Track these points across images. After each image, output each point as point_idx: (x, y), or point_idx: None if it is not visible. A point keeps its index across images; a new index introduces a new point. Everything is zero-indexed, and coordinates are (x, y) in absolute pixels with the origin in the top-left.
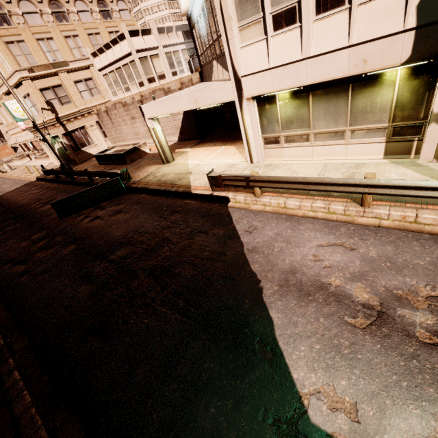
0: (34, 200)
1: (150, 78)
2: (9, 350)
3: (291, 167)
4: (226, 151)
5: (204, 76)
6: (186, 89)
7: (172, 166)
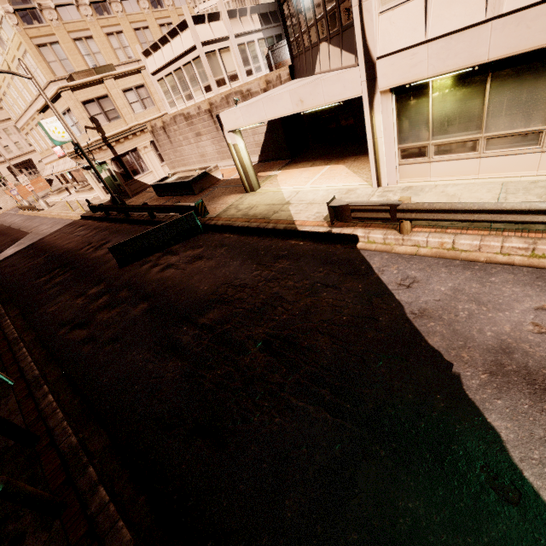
0: (83, 244)
1: (219, 80)
2: (85, 451)
3: (445, 190)
4: (334, 172)
5: (297, 70)
6: (276, 88)
7: (260, 195)
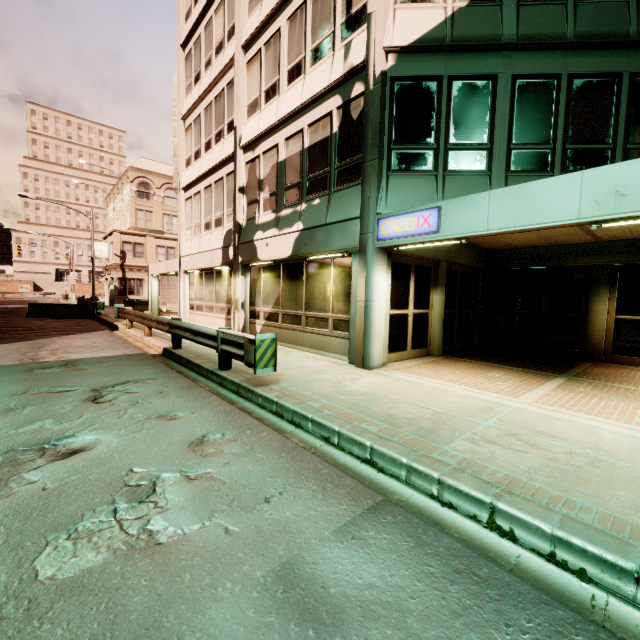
0: None
1: None
2: None
3: None
4: None
5: None
6: None
7: None
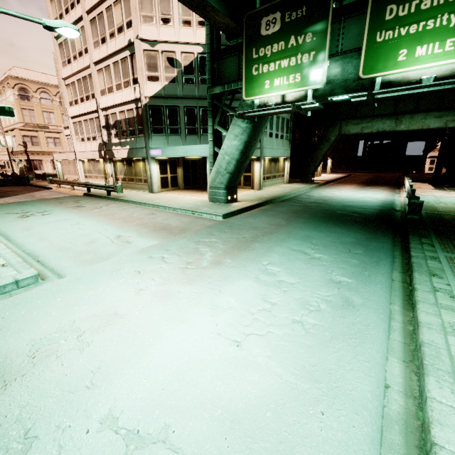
0: None
1: None
2: None
3: None
4: None
5: None
6: None
7: None
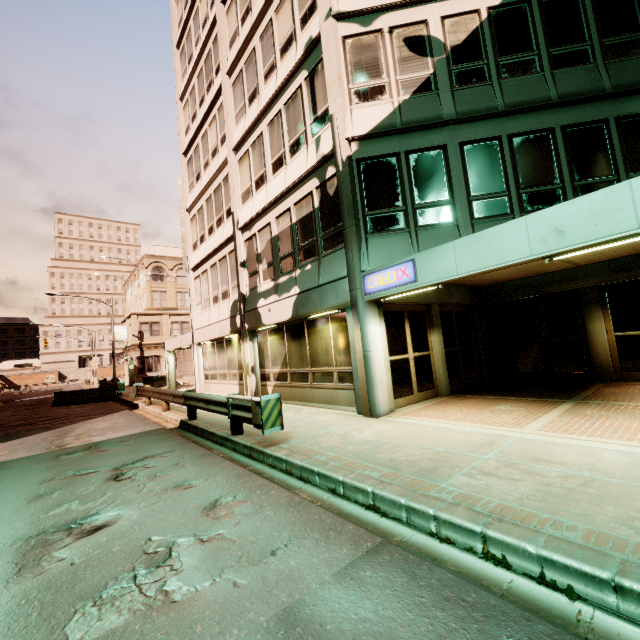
0: None
1: None
2: None
3: None
4: None
5: None
6: None
7: None
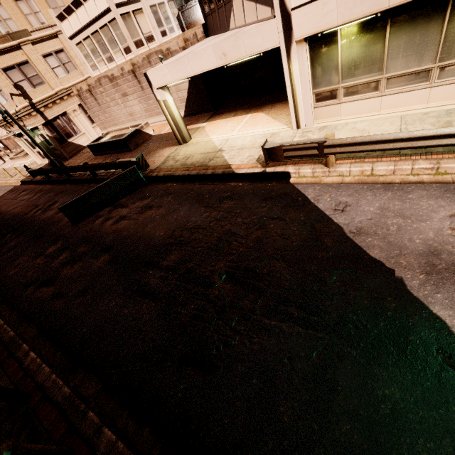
0: (29, 208)
1: (137, 41)
2: (80, 398)
3: (355, 126)
4: (256, 119)
5: (210, 28)
6: (195, 45)
7: (193, 146)
